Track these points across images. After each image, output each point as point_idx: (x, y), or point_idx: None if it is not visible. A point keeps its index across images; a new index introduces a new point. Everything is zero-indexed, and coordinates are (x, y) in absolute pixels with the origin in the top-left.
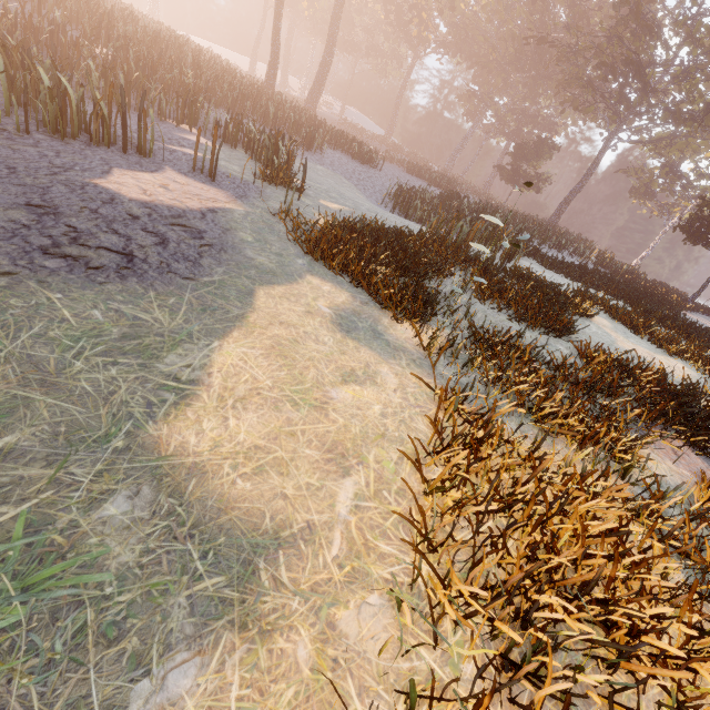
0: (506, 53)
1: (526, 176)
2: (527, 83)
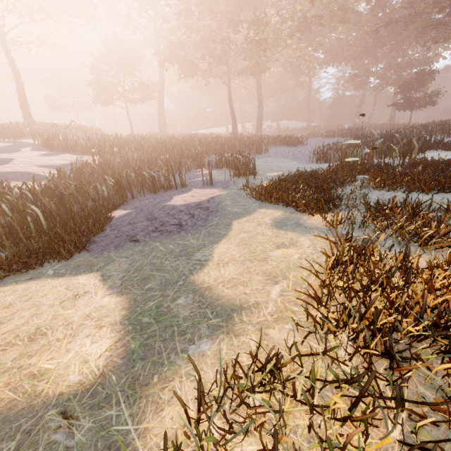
0: (368, 43)
1: (417, 100)
2: (392, 49)
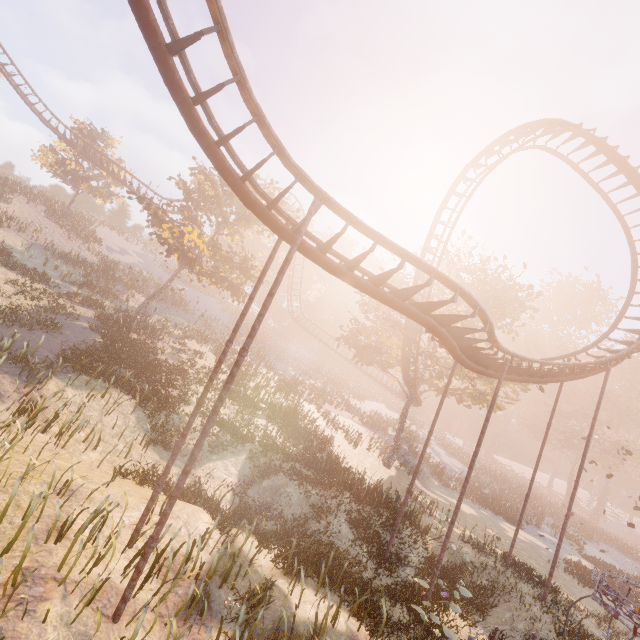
0: None
1: None
2: None
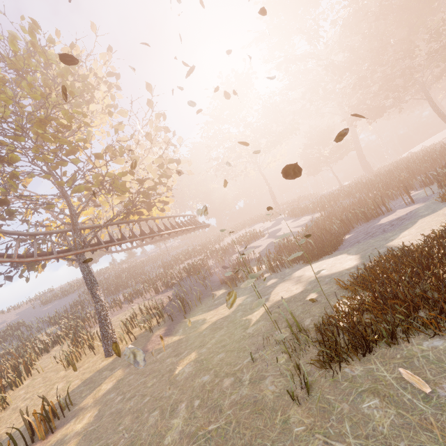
0: None
1: None
2: None
